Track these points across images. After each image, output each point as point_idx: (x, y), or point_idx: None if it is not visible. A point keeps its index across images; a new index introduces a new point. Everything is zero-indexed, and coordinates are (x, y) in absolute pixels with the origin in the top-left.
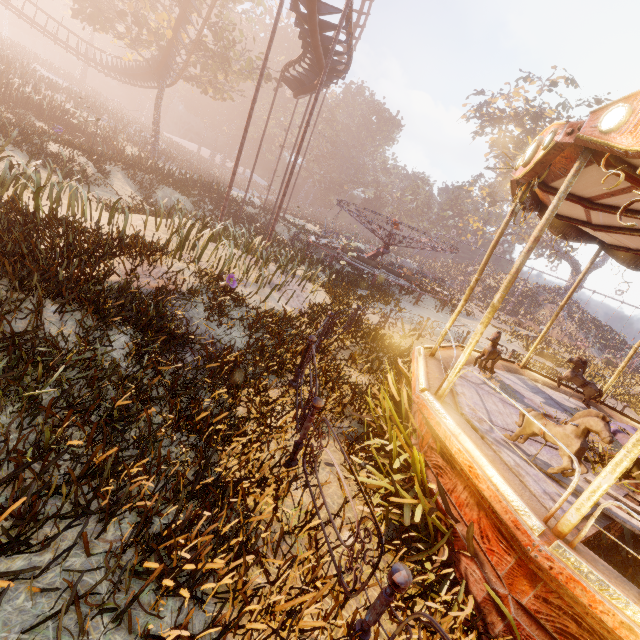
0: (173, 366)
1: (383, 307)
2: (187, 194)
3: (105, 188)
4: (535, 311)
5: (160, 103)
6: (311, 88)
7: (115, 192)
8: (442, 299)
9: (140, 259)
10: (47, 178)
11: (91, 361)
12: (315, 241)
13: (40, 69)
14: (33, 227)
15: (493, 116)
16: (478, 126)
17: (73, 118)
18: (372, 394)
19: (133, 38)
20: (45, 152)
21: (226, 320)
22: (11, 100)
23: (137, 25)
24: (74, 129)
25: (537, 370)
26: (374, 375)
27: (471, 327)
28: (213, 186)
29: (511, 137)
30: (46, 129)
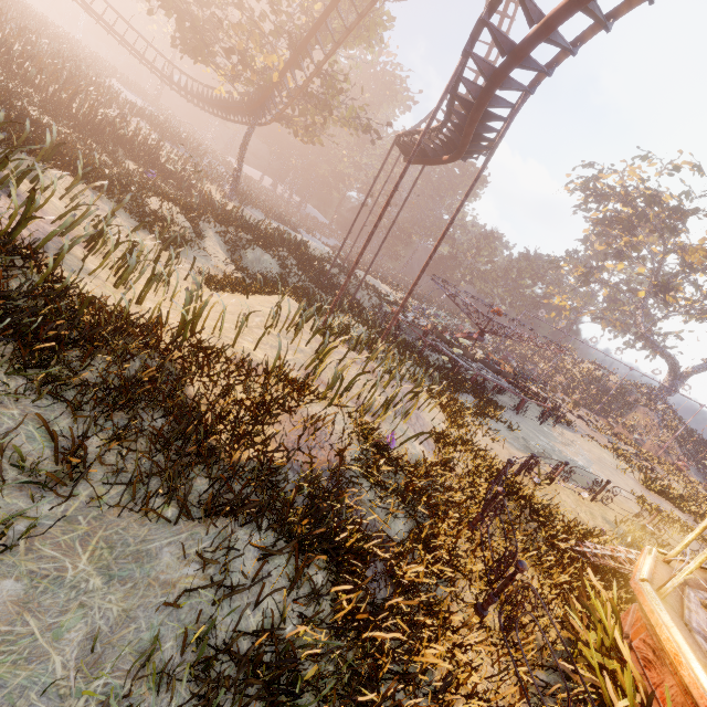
0: (389, 634)
1: (494, 424)
2: (275, 255)
3: (199, 251)
4: (625, 413)
5: (247, 142)
6: (436, 162)
7: (209, 256)
8: (538, 401)
9: (313, 430)
10: (155, 252)
11: (317, 656)
12: (404, 319)
13: (117, 84)
14: (185, 368)
15: (601, 192)
16: (580, 199)
17: (158, 153)
18: (574, 631)
19: (229, 71)
20: (146, 211)
21: (381, 490)
22: (104, 135)
23: (242, 64)
24: (160, 168)
25: (669, 523)
26: (535, 563)
27: (578, 446)
28: (292, 238)
29: (619, 218)
30: (144, 178)
